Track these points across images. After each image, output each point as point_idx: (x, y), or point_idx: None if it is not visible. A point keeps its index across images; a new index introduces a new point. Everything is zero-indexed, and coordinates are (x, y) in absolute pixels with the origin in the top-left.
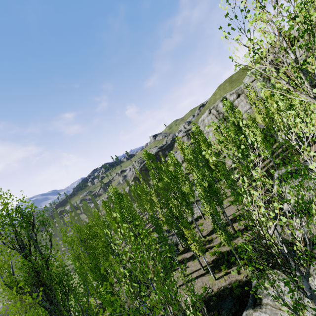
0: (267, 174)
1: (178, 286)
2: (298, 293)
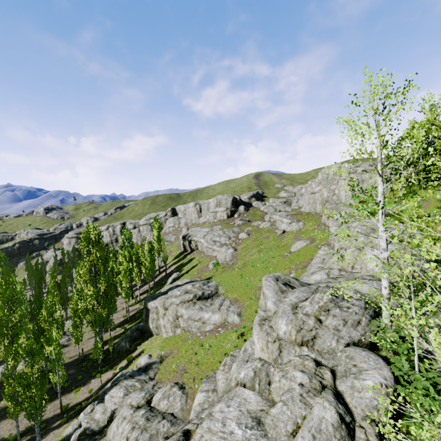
0: None
1: None
2: None
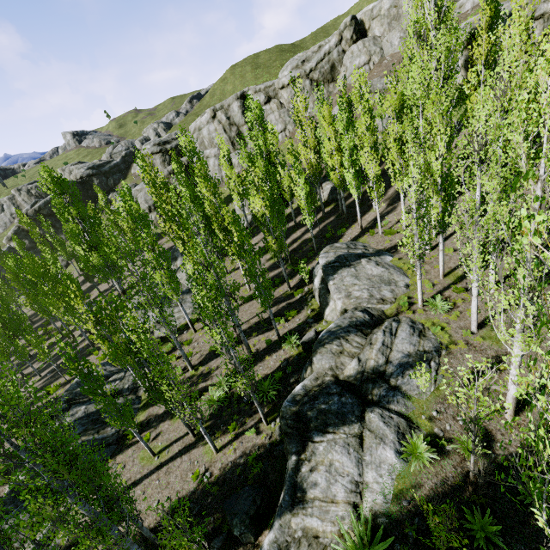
0: (301, 253)
1: (140, 478)
2: (357, 467)
